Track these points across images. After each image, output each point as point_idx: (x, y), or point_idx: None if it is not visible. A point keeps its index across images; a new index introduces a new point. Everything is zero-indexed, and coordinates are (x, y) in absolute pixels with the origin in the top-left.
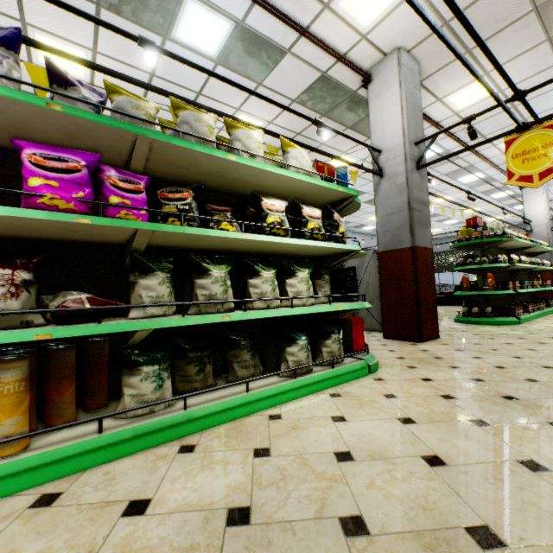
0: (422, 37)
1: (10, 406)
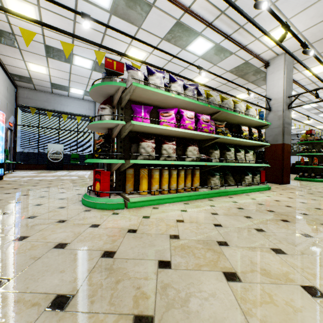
0: (297, 49)
1: (198, 180)
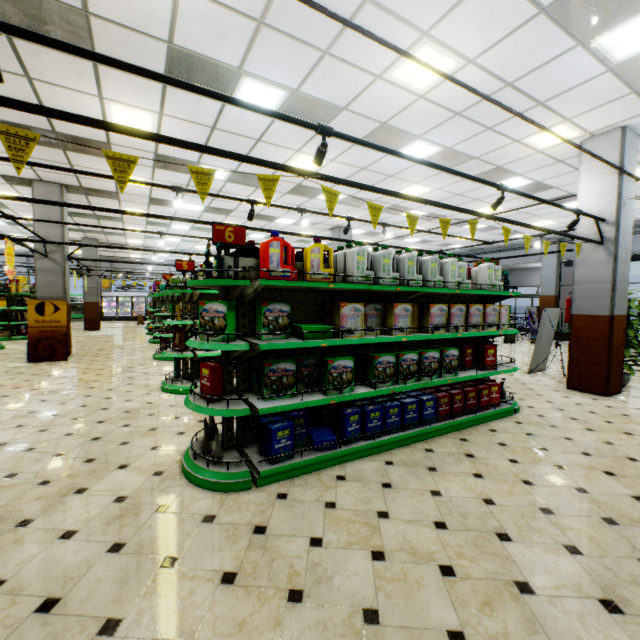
0: (85, 236)
1: None
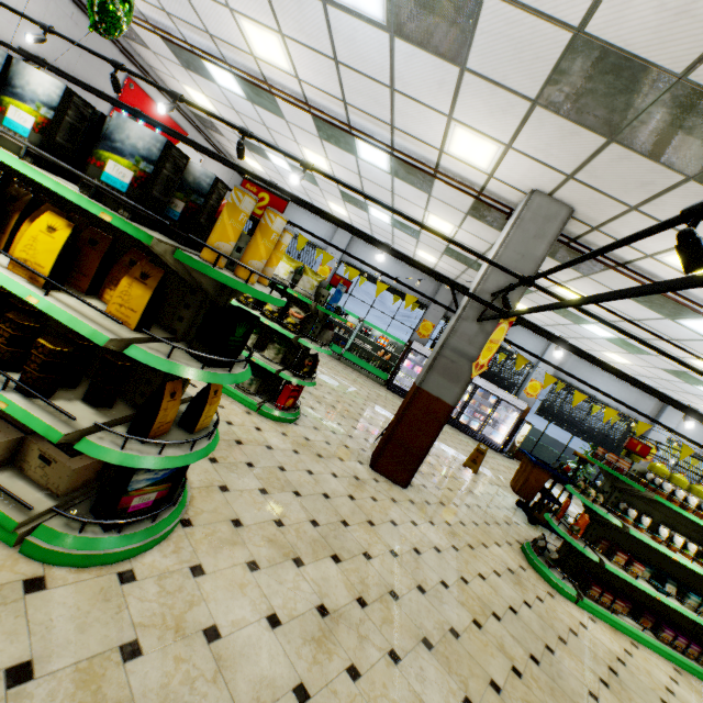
0: (553, 184)
1: None
